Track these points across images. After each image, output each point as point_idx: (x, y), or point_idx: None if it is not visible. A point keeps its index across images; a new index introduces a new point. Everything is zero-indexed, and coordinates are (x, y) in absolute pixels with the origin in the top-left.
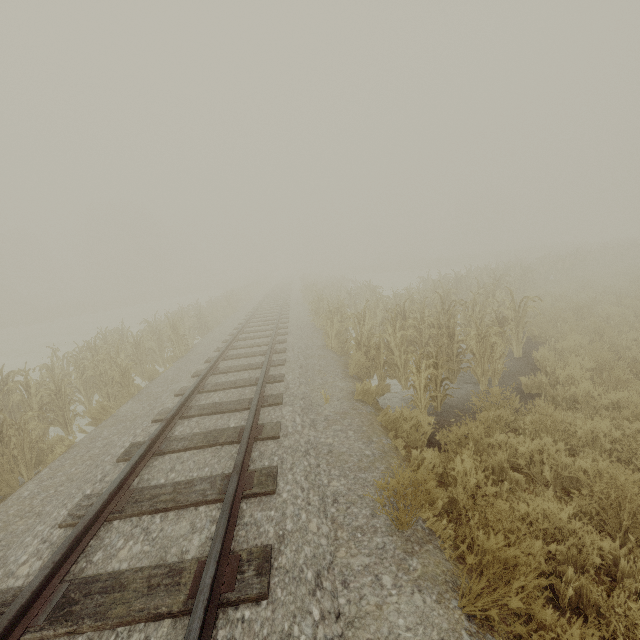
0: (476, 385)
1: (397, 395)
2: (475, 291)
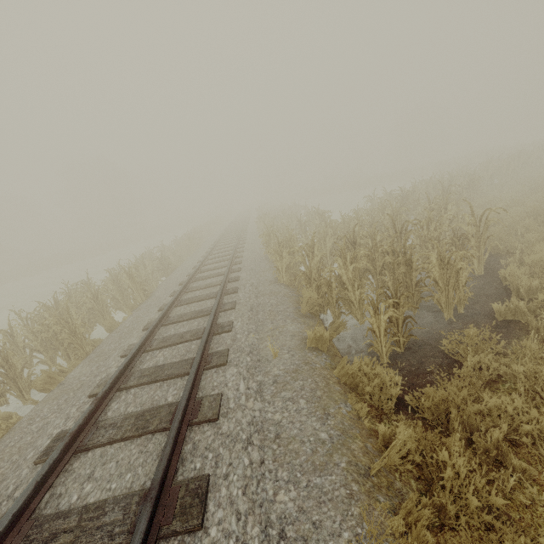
0: (439, 313)
1: (353, 332)
2: (424, 206)
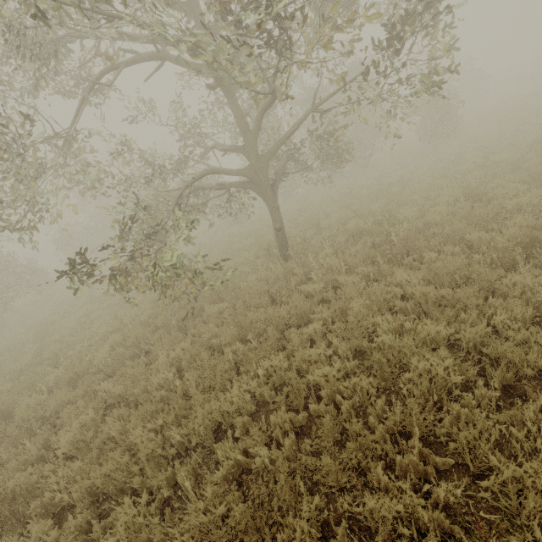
0: None
1: None
2: None
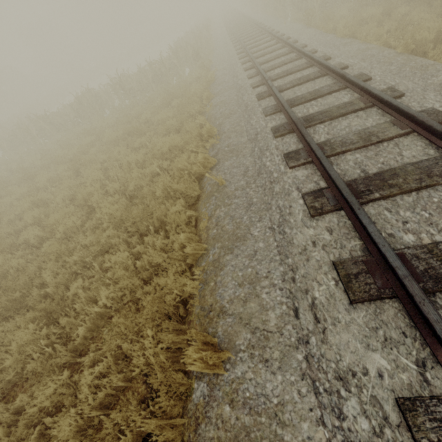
0: None
1: None
2: None
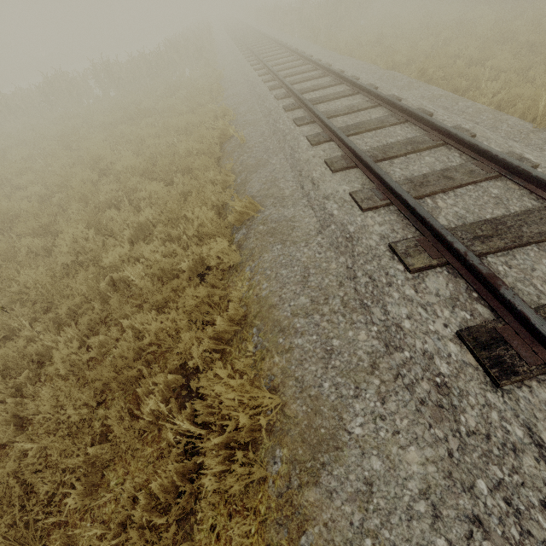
0: None
1: None
2: None
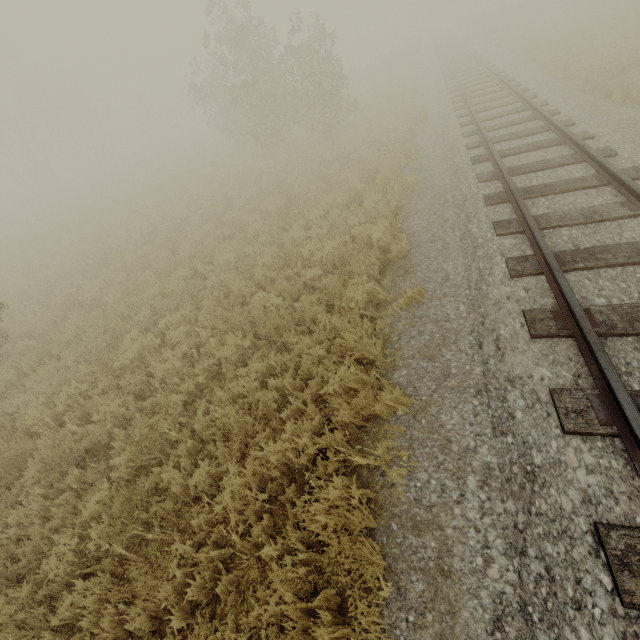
0: None
1: None
2: None
